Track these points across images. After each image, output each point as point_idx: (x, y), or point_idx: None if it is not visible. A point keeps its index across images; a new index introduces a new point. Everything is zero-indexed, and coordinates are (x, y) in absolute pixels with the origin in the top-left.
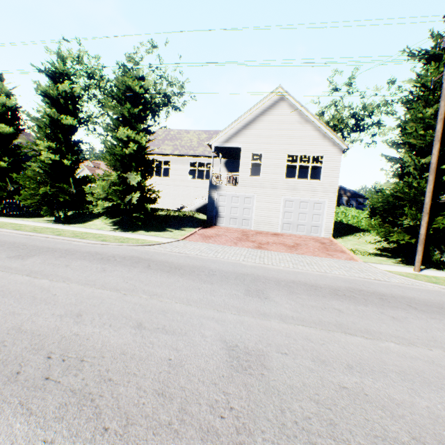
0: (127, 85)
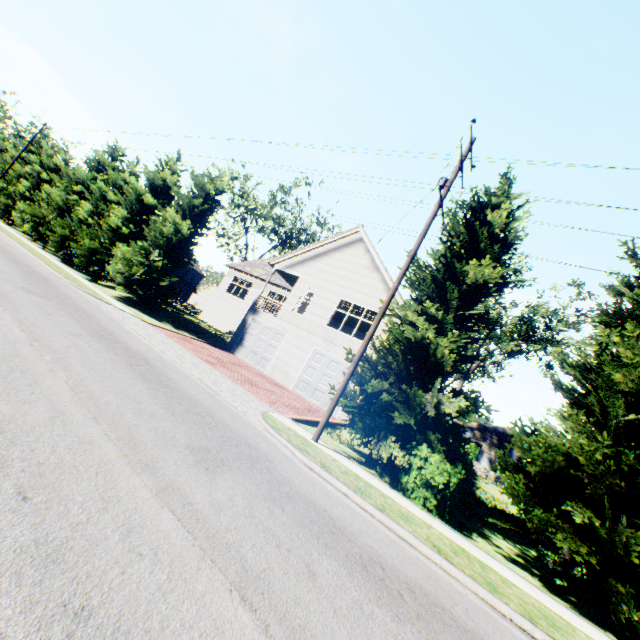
0: (199, 179)
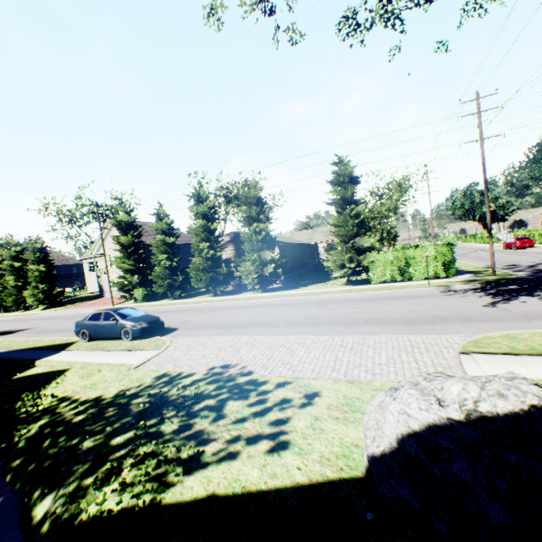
0: (30, 246)
